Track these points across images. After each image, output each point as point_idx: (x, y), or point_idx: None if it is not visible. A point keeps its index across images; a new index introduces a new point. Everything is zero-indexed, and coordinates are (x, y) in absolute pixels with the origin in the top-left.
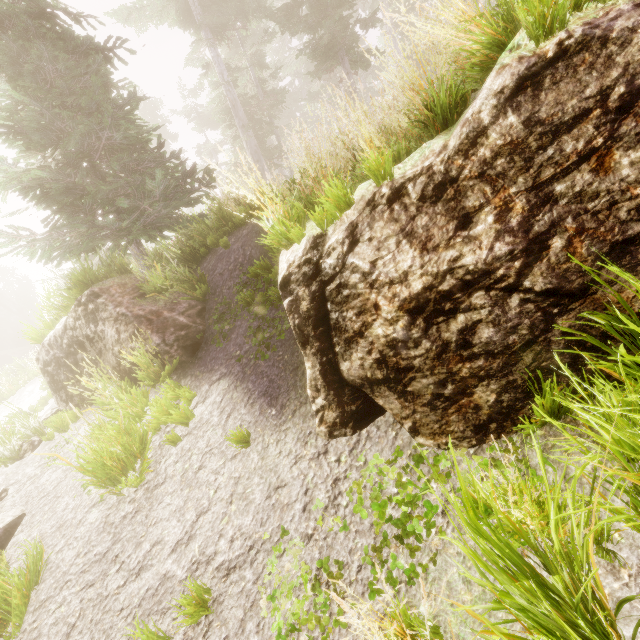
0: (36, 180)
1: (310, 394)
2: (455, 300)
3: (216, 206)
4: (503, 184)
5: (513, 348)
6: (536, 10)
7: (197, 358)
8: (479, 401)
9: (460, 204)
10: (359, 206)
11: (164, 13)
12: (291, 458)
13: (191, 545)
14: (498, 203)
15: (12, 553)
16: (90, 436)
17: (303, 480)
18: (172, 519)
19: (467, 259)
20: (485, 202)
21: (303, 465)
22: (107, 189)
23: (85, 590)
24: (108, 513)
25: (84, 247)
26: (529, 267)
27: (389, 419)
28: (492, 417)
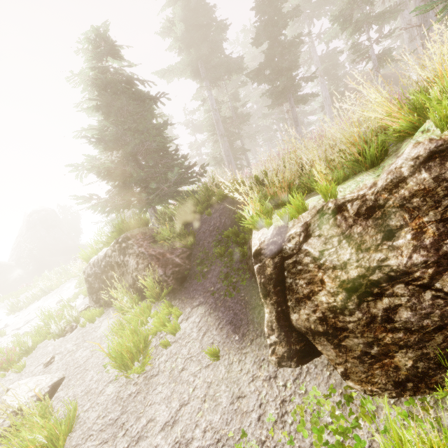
0: (106, 168)
1: (266, 331)
2: (381, 287)
3: (204, 188)
4: (418, 214)
5: (427, 329)
6: (442, 114)
7: (183, 287)
8: (398, 363)
9: (385, 222)
10: (312, 212)
11: (184, 72)
12: (249, 376)
13: (175, 428)
14: (414, 226)
15: (55, 404)
16: (111, 331)
17: (258, 395)
18: (162, 404)
19: (391, 261)
20: (404, 224)
21: (258, 383)
22: (143, 175)
23: (102, 445)
24: (120, 389)
25: (124, 207)
26: (439, 274)
27: (324, 361)
28: (409, 378)
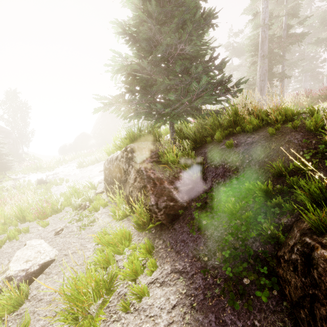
0: (134, 70)
1: None
2: None
3: (232, 111)
4: None
5: None
6: None
7: (173, 227)
8: None
9: None
10: None
11: None
12: None
13: None
14: None
15: (33, 288)
16: (94, 240)
17: None
18: None
19: None
20: None
21: None
22: (167, 83)
23: None
24: None
25: (143, 115)
26: None
27: None
28: None
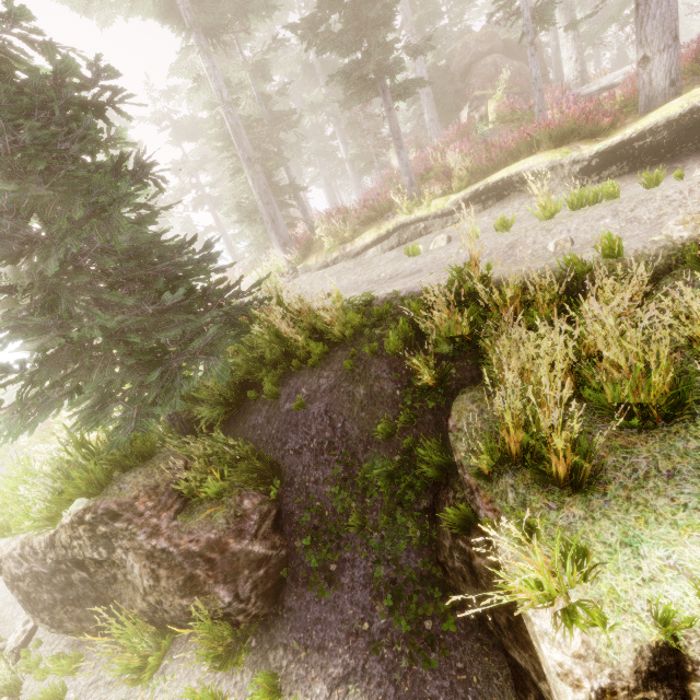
0: None
1: None
2: None
3: (271, 333)
4: None
5: None
6: None
7: (285, 608)
8: None
9: None
10: None
11: (137, 2)
12: None
13: None
14: None
15: None
16: None
17: None
18: None
19: None
20: None
21: None
22: (113, 329)
23: None
24: None
25: (73, 407)
26: None
27: None
28: None
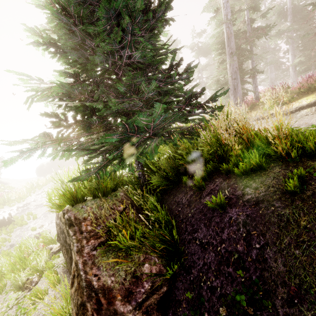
0: (64, 94)
1: None
2: None
3: (213, 138)
4: None
5: None
6: None
7: None
8: None
9: None
10: None
11: None
12: None
13: None
14: None
15: None
16: None
17: None
18: None
19: None
20: None
21: None
22: (113, 108)
23: None
24: None
25: (91, 151)
26: None
27: None
28: None
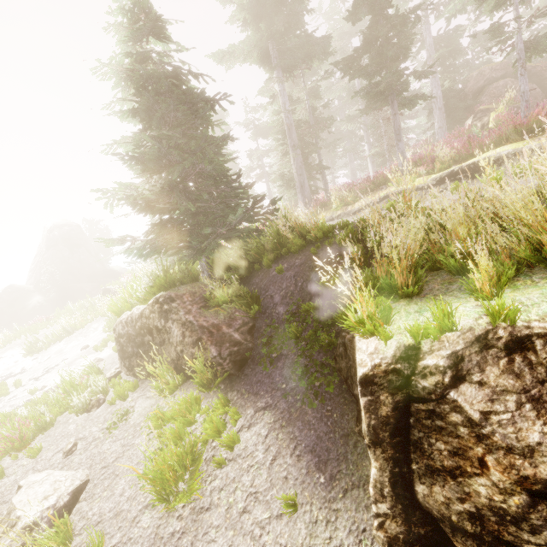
0: (145, 198)
1: (372, 494)
2: None
3: (274, 232)
4: None
5: None
6: None
7: (243, 374)
8: None
9: None
10: (466, 337)
11: (248, 55)
12: None
13: None
14: None
15: (76, 522)
16: (149, 426)
17: None
18: None
19: None
20: None
21: None
22: (194, 211)
23: None
24: (159, 523)
25: (166, 251)
26: None
27: None
28: None
